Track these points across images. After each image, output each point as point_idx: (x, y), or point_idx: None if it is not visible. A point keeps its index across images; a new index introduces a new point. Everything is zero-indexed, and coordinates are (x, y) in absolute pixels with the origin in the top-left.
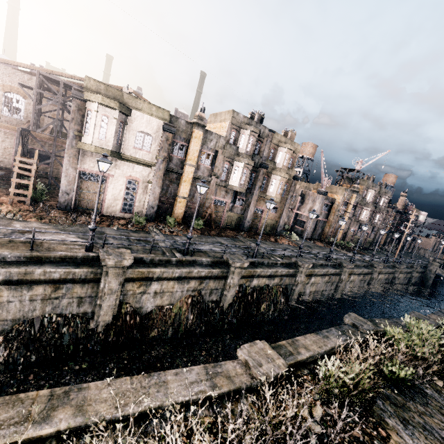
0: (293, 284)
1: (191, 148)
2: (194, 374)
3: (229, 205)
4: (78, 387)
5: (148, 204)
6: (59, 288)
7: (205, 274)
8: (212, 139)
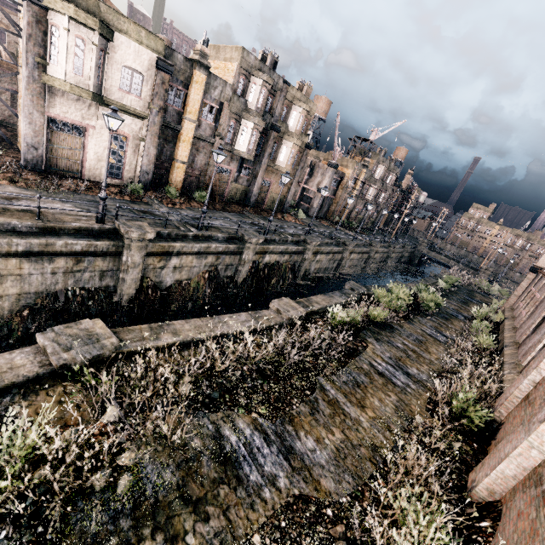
0: (301, 261)
1: (192, 97)
2: (243, 317)
3: (234, 174)
4: (166, 324)
5: (142, 168)
6: (80, 261)
7: (222, 249)
8: (217, 86)
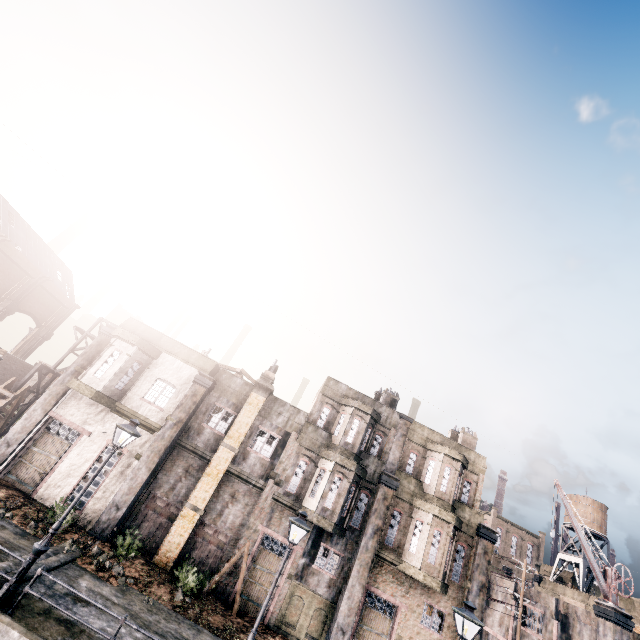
0: None
1: (239, 419)
2: None
3: (298, 559)
4: None
5: (114, 497)
6: None
7: None
8: (282, 411)
